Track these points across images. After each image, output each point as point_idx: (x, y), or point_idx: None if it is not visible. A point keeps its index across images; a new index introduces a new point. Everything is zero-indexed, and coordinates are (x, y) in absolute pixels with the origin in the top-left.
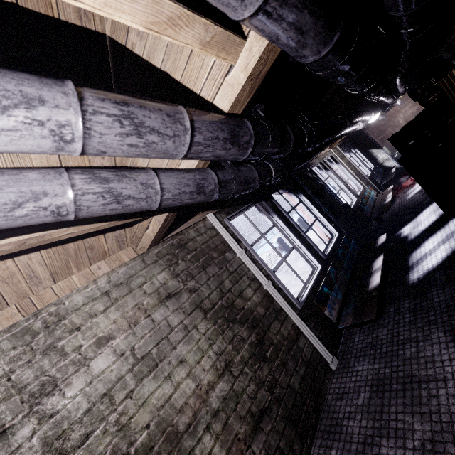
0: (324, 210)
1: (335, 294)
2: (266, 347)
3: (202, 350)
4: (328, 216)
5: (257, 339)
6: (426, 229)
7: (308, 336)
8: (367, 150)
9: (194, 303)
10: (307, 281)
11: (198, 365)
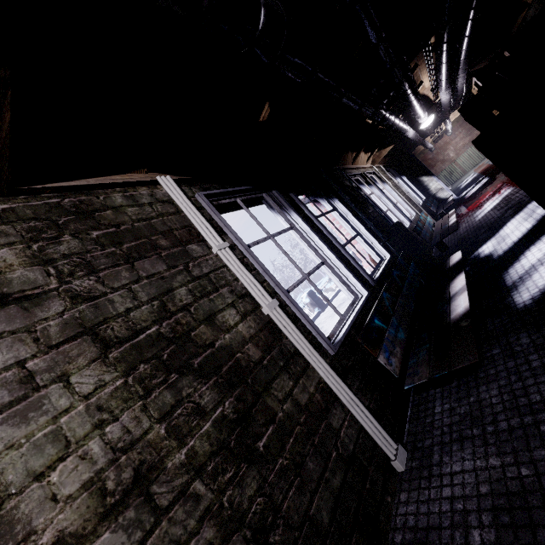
0: (368, 223)
1: (393, 331)
2: (257, 428)
3: (68, 440)
4: (375, 233)
5: (236, 410)
6: (521, 239)
7: (348, 405)
8: (417, 178)
9: (78, 324)
10: (345, 314)
11: (37, 485)
